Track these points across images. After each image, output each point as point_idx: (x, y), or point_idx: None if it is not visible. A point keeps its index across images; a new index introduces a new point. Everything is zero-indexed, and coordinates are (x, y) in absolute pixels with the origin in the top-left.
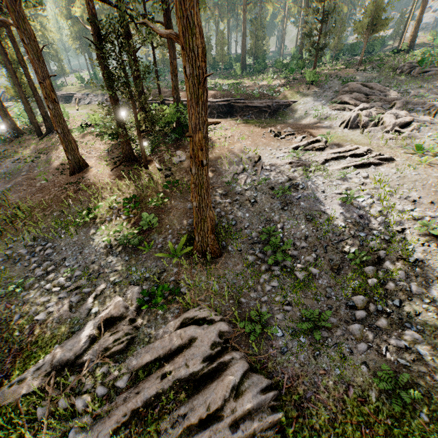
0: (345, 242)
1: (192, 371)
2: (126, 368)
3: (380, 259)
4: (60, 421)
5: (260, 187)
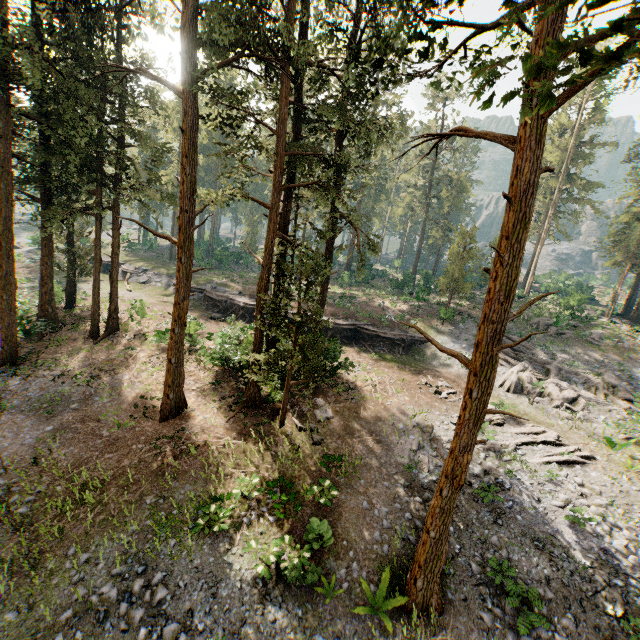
0: (602, 595)
1: None
2: None
3: None
4: None
5: None
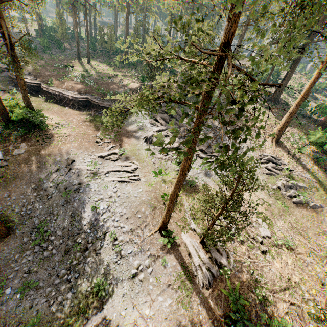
0: (79, 235)
1: None
2: None
3: (87, 249)
4: None
5: (60, 186)
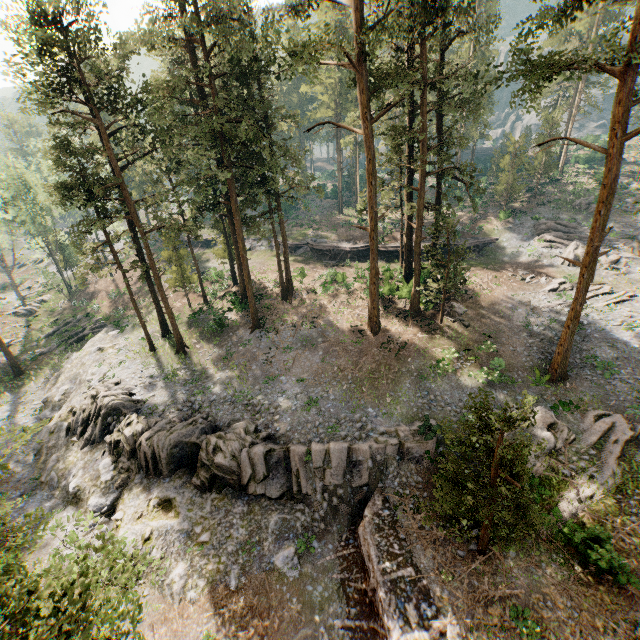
0: None
1: (630, 435)
2: (586, 446)
3: None
4: (580, 474)
5: (552, 326)
